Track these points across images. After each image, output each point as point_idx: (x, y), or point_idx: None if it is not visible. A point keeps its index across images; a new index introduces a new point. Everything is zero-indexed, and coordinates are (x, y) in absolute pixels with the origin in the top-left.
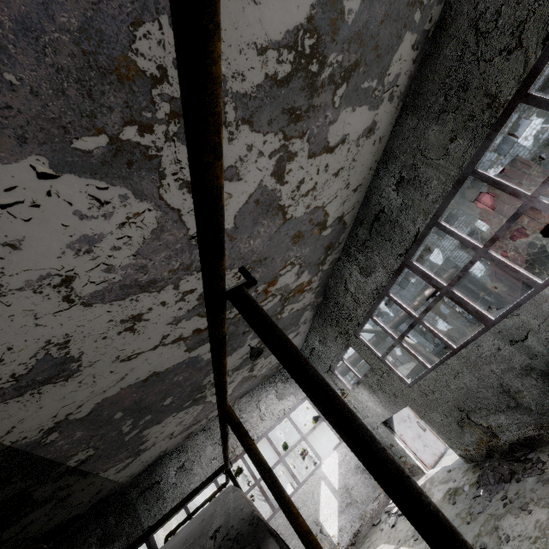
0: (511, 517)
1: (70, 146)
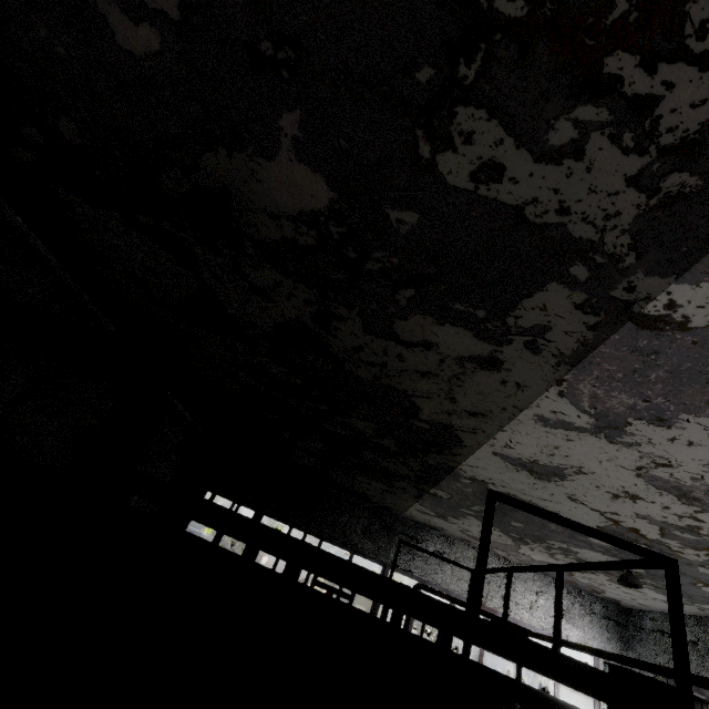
0: None
1: None
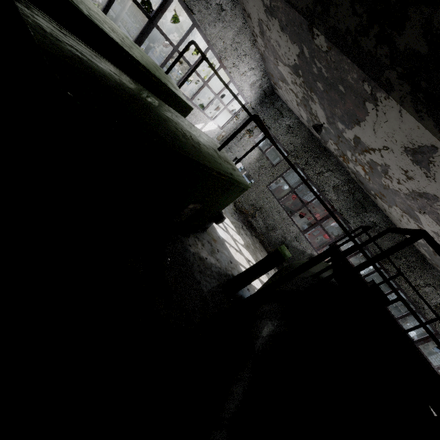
0: (243, 232)
1: None
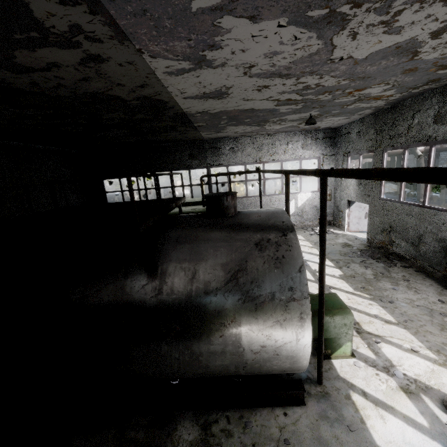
0: (358, 265)
1: (305, 14)
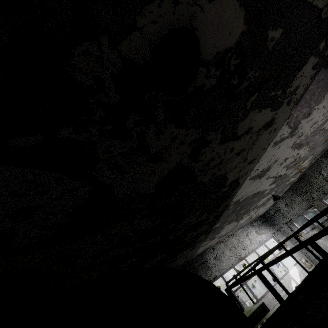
0: None
1: None
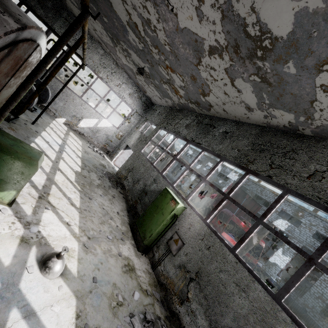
0: (96, 175)
1: None
